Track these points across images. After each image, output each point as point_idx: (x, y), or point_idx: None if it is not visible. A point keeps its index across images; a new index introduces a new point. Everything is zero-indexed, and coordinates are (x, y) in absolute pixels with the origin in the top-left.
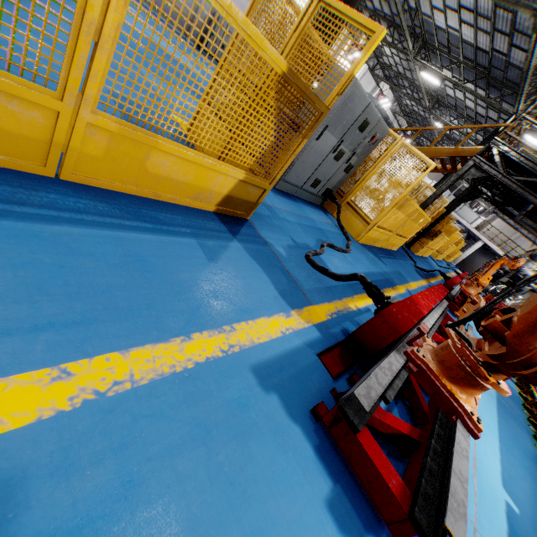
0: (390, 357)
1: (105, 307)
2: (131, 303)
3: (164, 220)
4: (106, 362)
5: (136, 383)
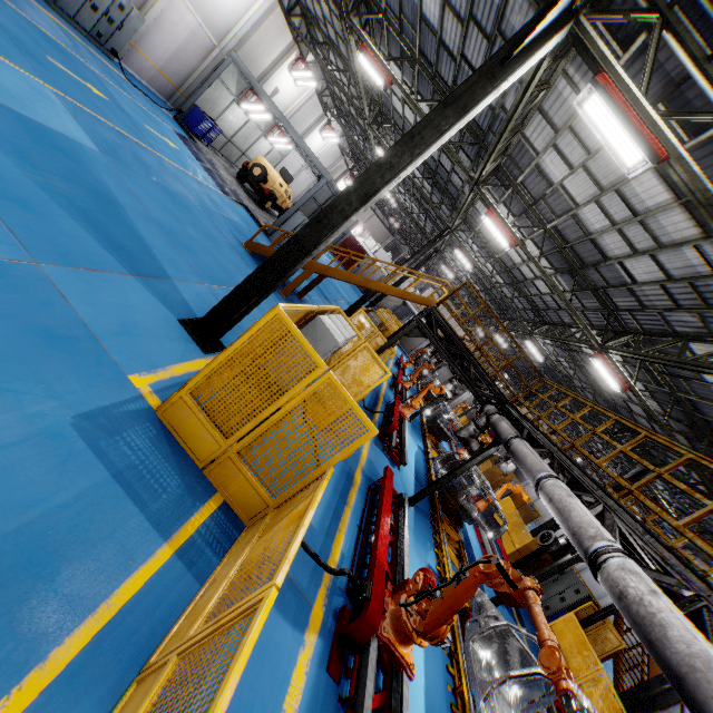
0: (371, 651)
1: None
2: None
3: None
4: None
5: None
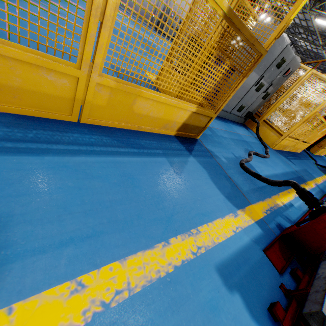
0: None
1: (108, 220)
2: (126, 215)
3: (144, 145)
4: (109, 272)
5: (132, 291)
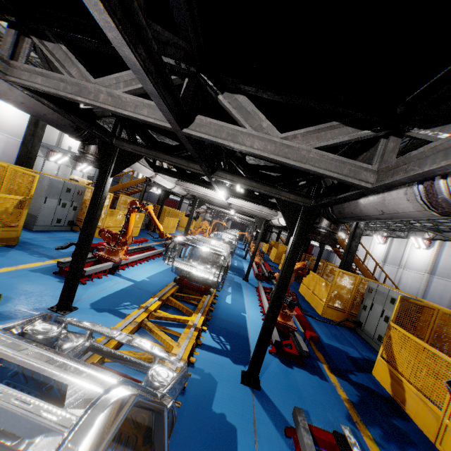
0: None
1: None
2: None
3: None
4: None
5: None
